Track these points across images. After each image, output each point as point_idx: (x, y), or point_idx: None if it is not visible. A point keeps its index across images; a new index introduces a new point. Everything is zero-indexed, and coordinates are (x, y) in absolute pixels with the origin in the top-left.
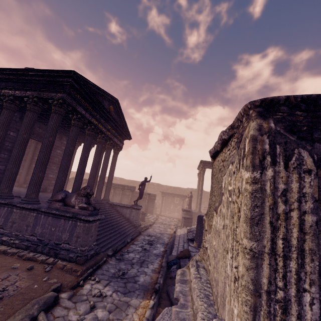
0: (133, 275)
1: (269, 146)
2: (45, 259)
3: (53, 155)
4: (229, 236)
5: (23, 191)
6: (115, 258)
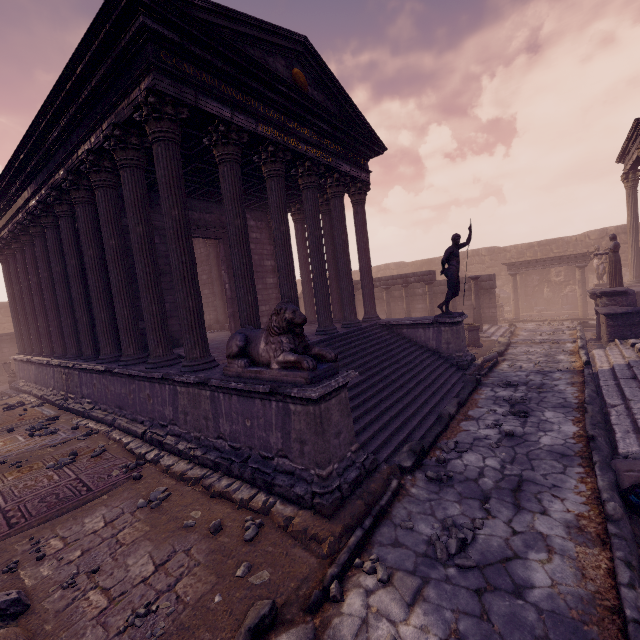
0: (498, 552)
1: None
2: (248, 497)
3: None
4: None
5: (220, 338)
6: (423, 476)
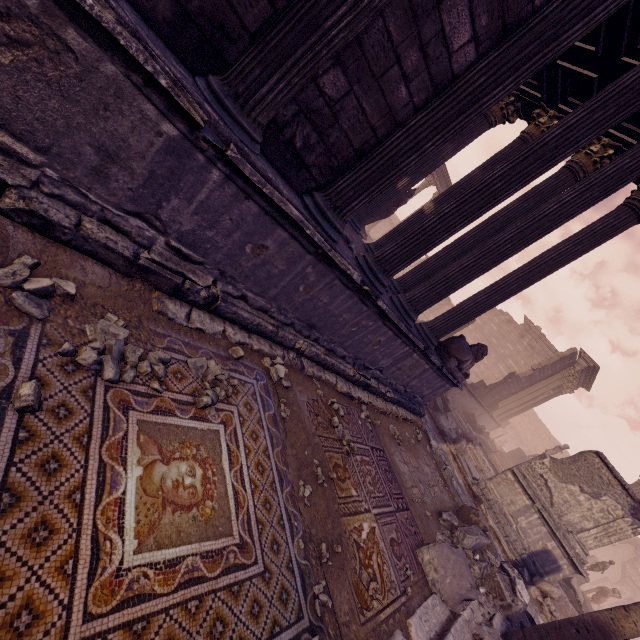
0: None
1: None
2: (411, 418)
3: None
4: (600, 526)
5: None
6: None
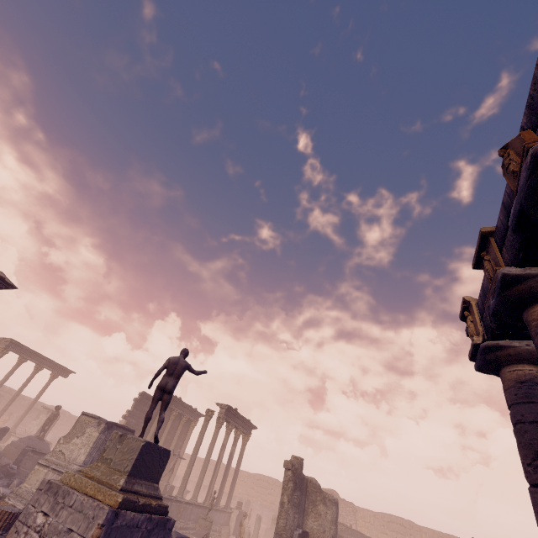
0: None
1: (104, 430)
2: None
3: None
4: (86, 445)
5: None
6: None
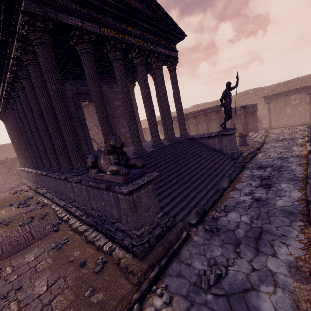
0: (241, 285)
1: None
2: (102, 244)
3: (113, 109)
4: None
5: None
6: (203, 228)
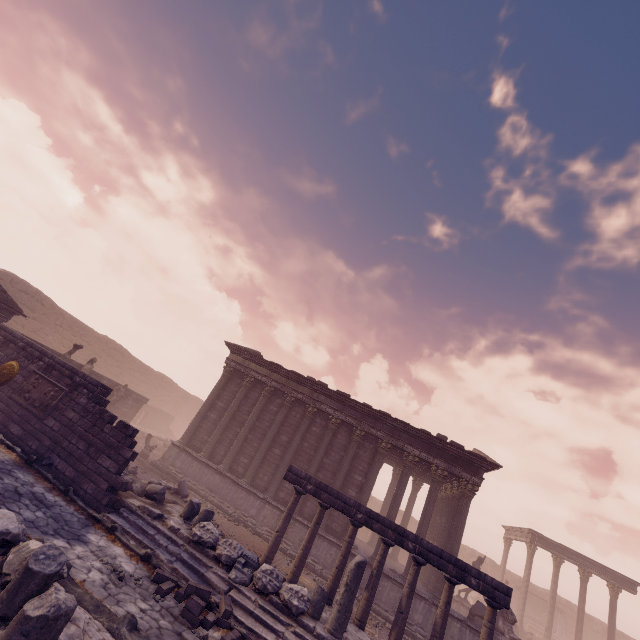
0: None
1: None
2: None
3: None
4: None
5: None
6: None
